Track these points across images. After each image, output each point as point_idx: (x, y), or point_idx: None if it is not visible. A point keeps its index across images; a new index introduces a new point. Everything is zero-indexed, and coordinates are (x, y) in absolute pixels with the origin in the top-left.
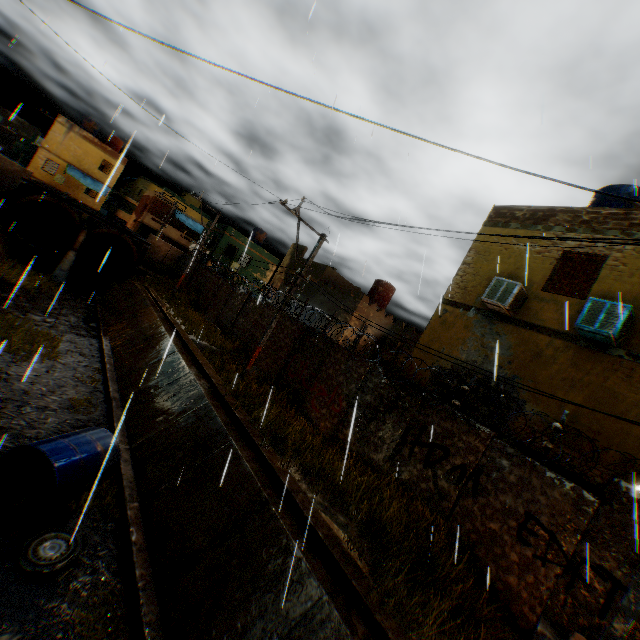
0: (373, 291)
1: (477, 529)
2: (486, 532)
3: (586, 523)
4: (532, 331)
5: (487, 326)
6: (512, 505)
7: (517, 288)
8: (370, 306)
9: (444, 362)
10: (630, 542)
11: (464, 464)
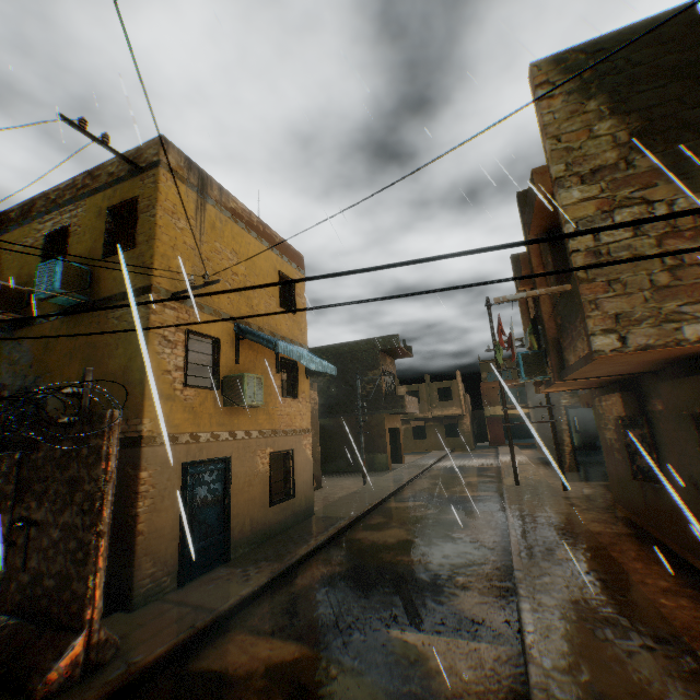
0: None
1: None
2: None
3: (18, 483)
4: (42, 323)
5: (13, 341)
6: None
7: None
8: None
9: None
10: (44, 474)
11: None
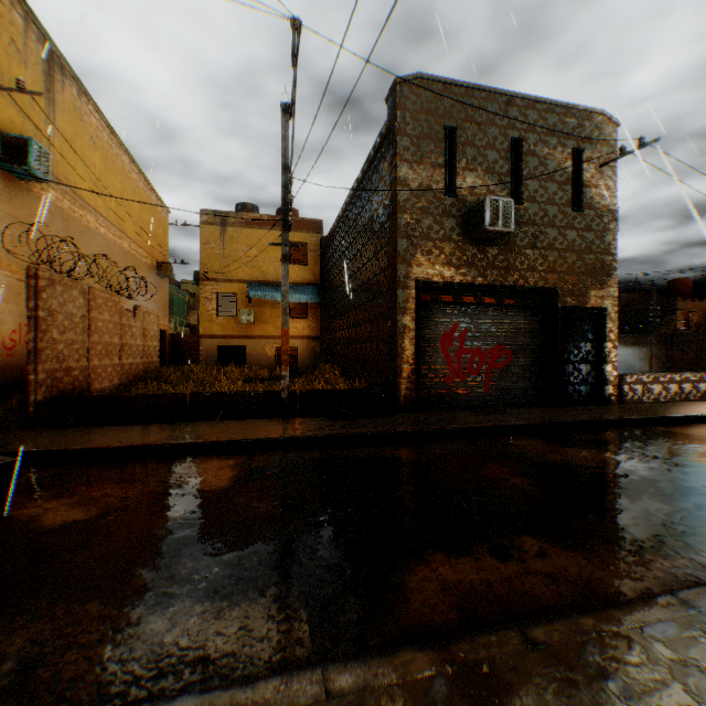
0: (670, 291)
1: None
2: None
3: None
4: None
5: None
6: None
7: None
8: (682, 302)
9: None
10: None
11: None
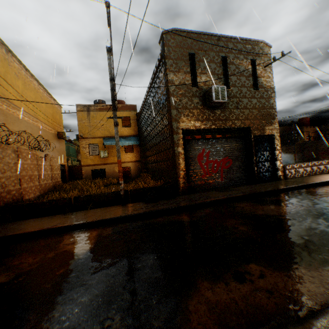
0: (300, 123)
1: None
2: None
3: None
4: None
5: None
6: None
7: None
8: (306, 128)
9: None
10: None
11: None
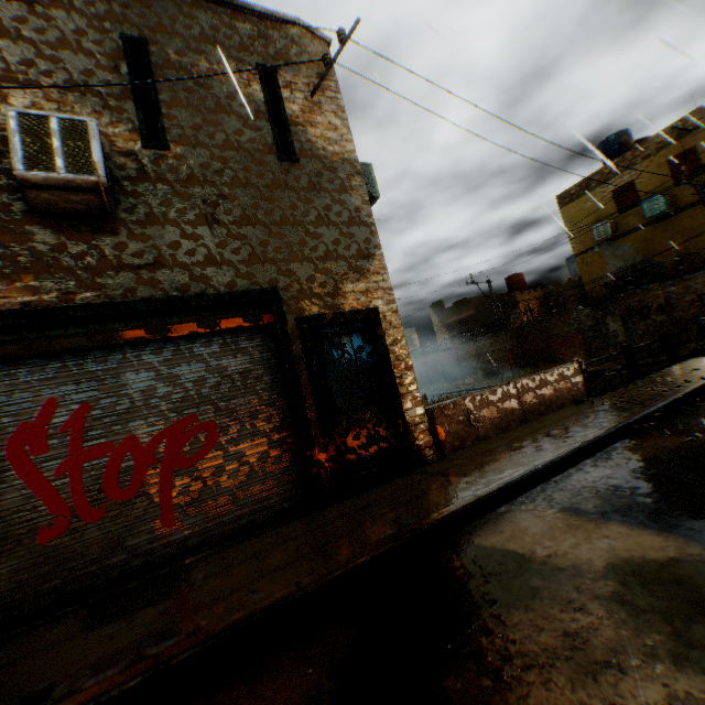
0: (511, 286)
1: (685, 319)
2: (689, 316)
3: None
4: (632, 233)
5: (609, 248)
6: (688, 299)
7: (607, 224)
8: (523, 294)
9: (605, 279)
10: None
11: (657, 304)
